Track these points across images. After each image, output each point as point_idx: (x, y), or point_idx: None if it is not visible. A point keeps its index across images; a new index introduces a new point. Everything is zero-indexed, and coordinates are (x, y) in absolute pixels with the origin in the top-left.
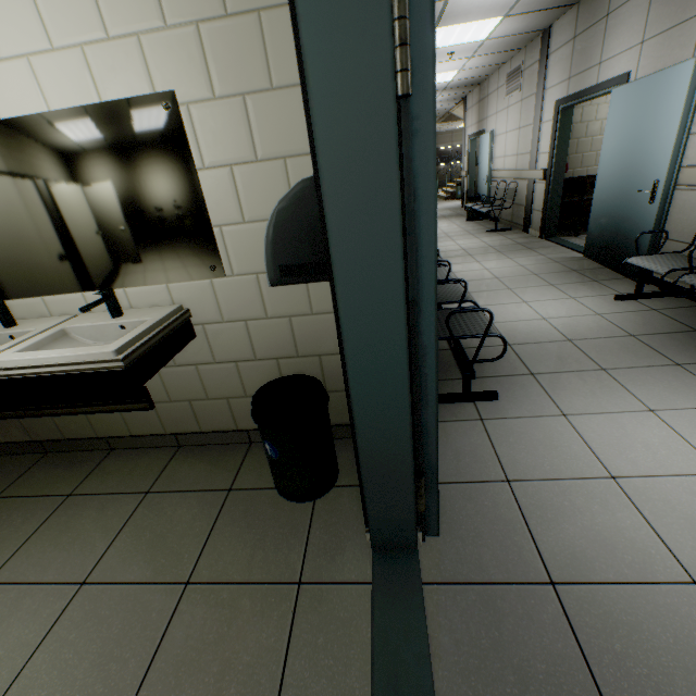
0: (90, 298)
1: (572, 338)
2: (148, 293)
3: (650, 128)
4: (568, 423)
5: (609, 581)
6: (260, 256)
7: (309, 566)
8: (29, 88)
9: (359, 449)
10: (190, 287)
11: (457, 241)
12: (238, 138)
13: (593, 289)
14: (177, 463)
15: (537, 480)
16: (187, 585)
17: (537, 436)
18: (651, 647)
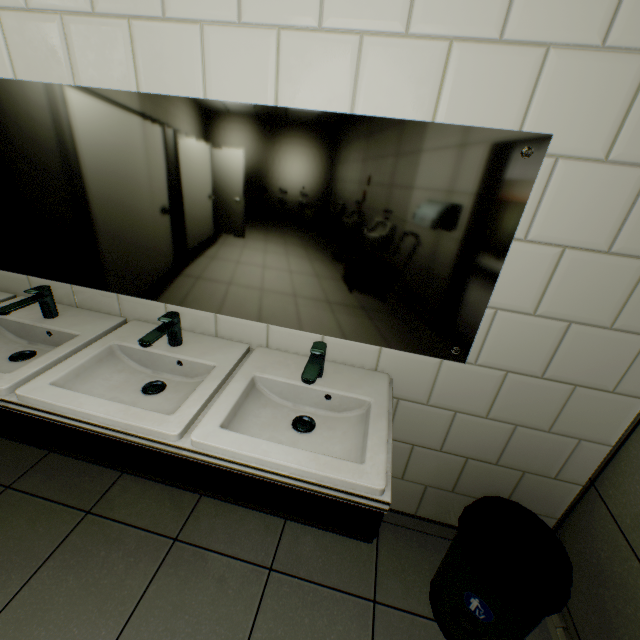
0: (274, 332)
1: None
2: (350, 348)
3: None
4: None
5: None
6: (526, 354)
7: None
8: (339, 76)
9: None
10: (409, 358)
11: None
12: (601, 218)
13: None
14: (296, 526)
15: None
16: None
17: None
18: None
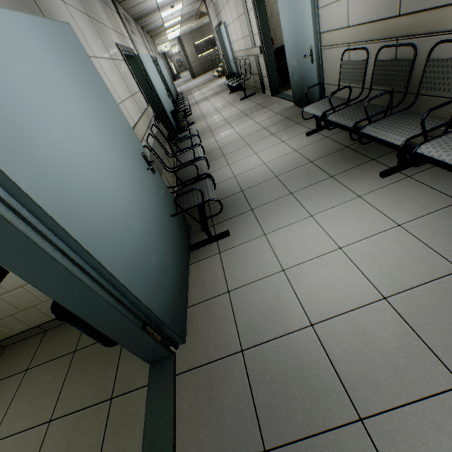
0: None
1: (278, 174)
2: None
3: (299, 8)
4: (266, 240)
5: (270, 339)
6: None
7: (117, 386)
8: None
9: (97, 328)
10: None
11: (222, 114)
12: None
13: (296, 131)
14: (44, 343)
15: (244, 285)
16: (50, 422)
17: (248, 255)
18: (284, 372)
